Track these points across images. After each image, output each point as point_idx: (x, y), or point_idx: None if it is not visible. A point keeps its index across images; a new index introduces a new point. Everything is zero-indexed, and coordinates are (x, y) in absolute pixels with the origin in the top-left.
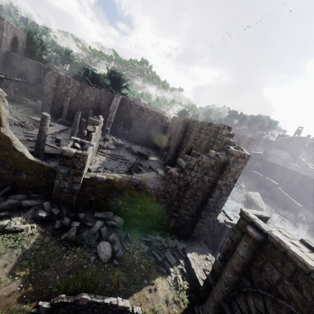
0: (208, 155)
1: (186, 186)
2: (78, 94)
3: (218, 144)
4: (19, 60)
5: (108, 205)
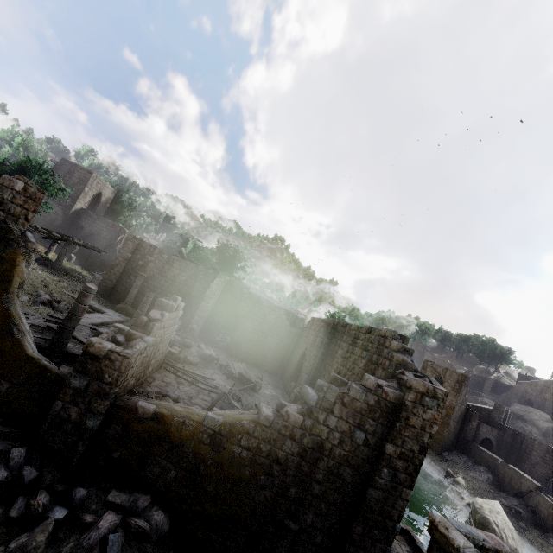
0: (362, 384)
1: (317, 450)
2: (162, 270)
3: (385, 368)
4: (93, 220)
5: (144, 477)
